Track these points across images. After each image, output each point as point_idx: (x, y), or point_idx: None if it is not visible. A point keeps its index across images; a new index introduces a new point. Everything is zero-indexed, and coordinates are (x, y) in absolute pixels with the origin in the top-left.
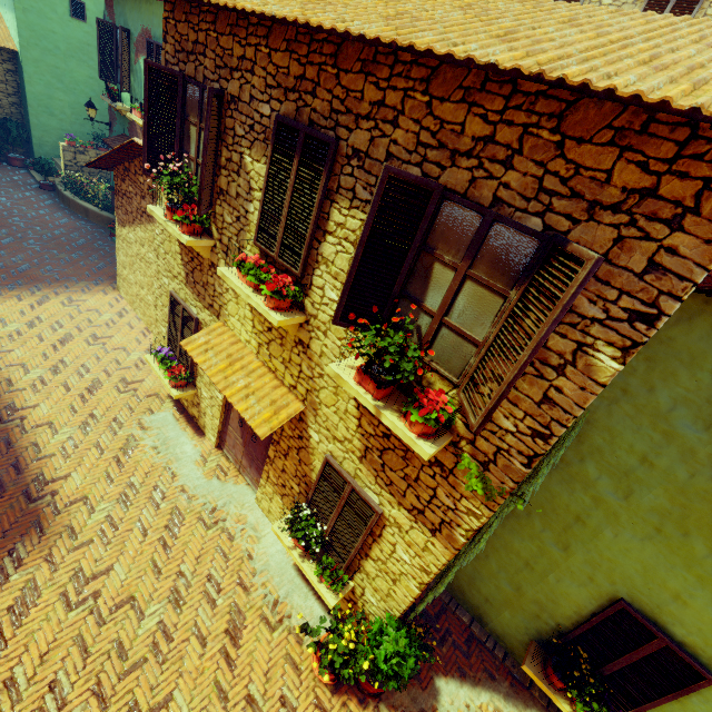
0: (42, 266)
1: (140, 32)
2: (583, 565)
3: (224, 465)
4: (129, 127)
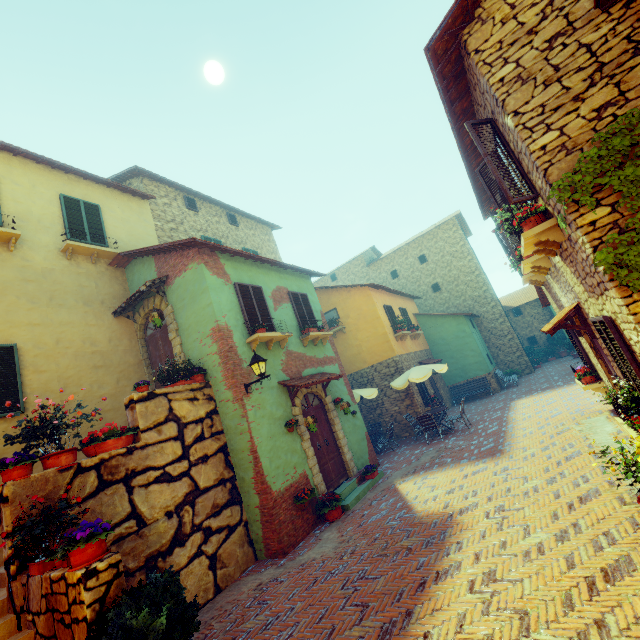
0: (555, 383)
1: None
2: None
3: None
4: None
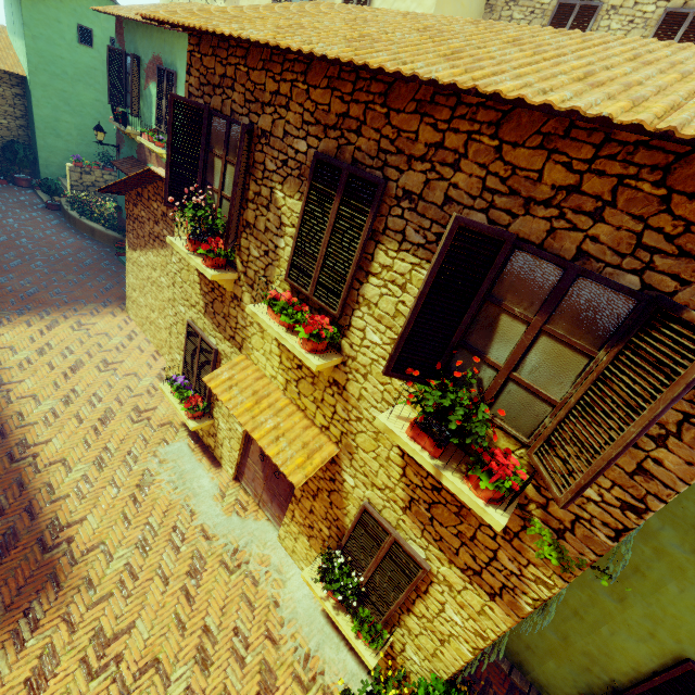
0: (51, 289)
1: (151, 59)
2: (642, 619)
3: (242, 499)
4: (137, 149)
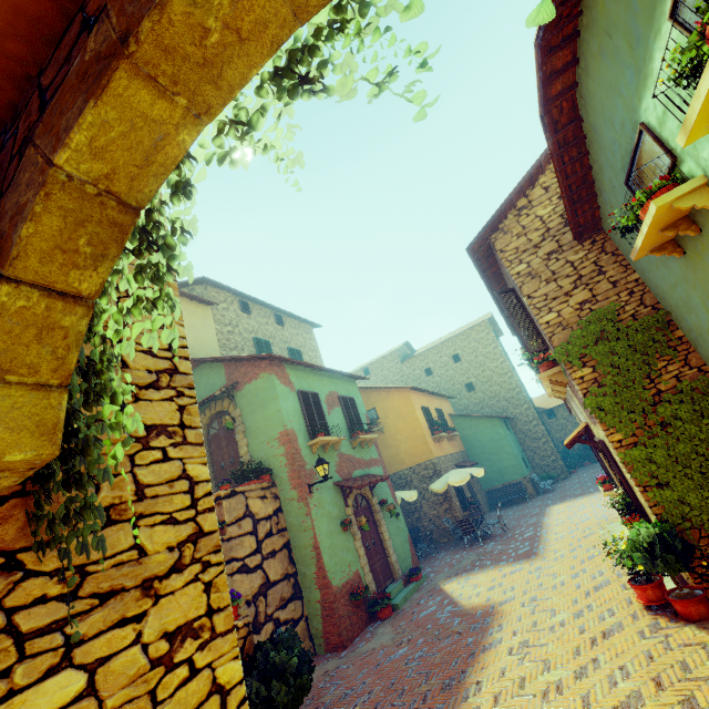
0: (587, 489)
1: None
2: None
3: None
4: None
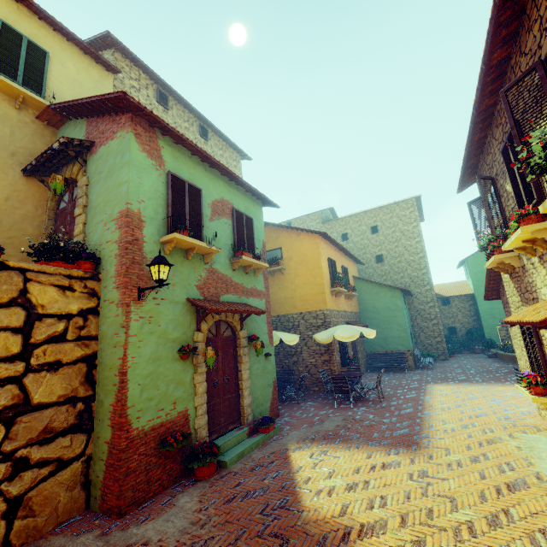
0: (473, 377)
1: None
2: None
3: None
4: None
